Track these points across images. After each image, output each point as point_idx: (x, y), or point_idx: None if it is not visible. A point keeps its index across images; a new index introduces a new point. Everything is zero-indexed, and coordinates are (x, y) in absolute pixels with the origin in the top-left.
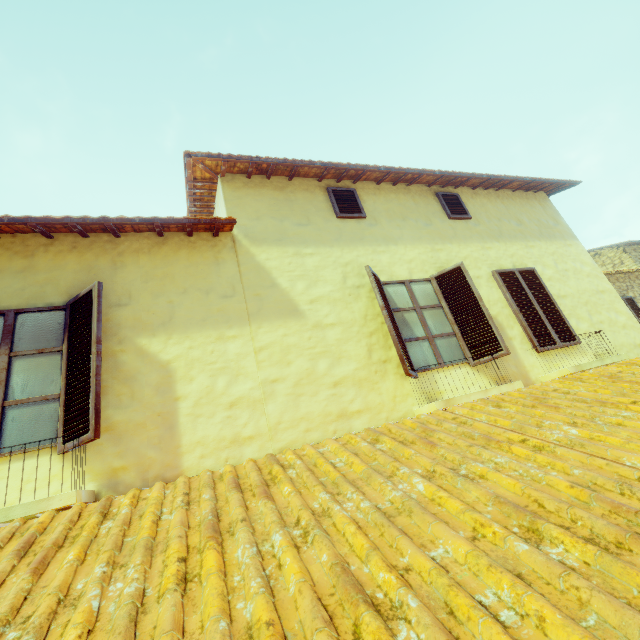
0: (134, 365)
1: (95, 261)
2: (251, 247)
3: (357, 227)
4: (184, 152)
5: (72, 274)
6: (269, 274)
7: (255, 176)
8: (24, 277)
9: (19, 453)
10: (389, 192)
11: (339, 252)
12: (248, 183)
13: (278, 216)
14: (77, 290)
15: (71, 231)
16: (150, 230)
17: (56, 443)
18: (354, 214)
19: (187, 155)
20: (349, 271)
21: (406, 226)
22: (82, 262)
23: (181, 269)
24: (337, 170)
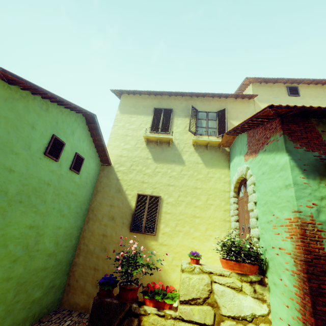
0: (229, 125)
1: (221, 104)
2: (258, 103)
3: (295, 99)
4: (246, 77)
5: (217, 106)
6: None
7: (262, 83)
8: (209, 106)
9: (210, 135)
10: (312, 87)
11: None
12: (260, 85)
13: (268, 95)
14: (218, 109)
15: (217, 97)
16: (234, 97)
17: (216, 135)
18: (295, 95)
19: (246, 78)
20: None
21: (316, 100)
22: (219, 104)
23: (240, 107)
24: (292, 80)
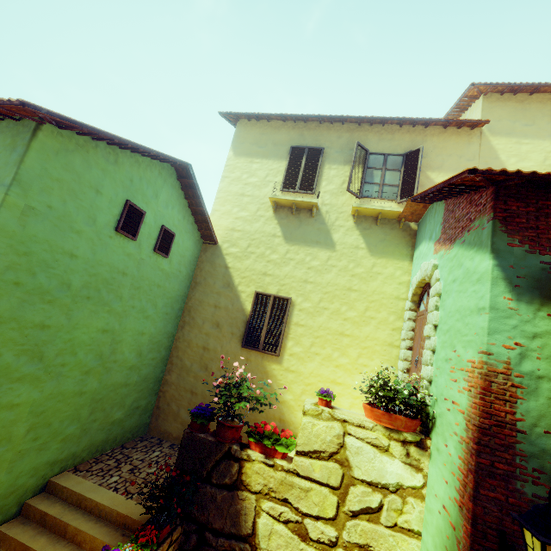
0: (424, 181)
1: (415, 138)
2: (490, 137)
3: None
4: (471, 83)
5: (406, 143)
6: (496, 152)
7: (506, 94)
8: (390, 142)
9: (386, 199)
10: None
11: (548, 144)
12: (499, 98)
13: (513, 119)
14: (407, 149)
15: (409, 124)
16: (441, 125)
17: (396, 200)
18: None
19: (472, 85)
20: (550, 156)
21: None
22: (410, 138)
23: (450, 145)
24: None
